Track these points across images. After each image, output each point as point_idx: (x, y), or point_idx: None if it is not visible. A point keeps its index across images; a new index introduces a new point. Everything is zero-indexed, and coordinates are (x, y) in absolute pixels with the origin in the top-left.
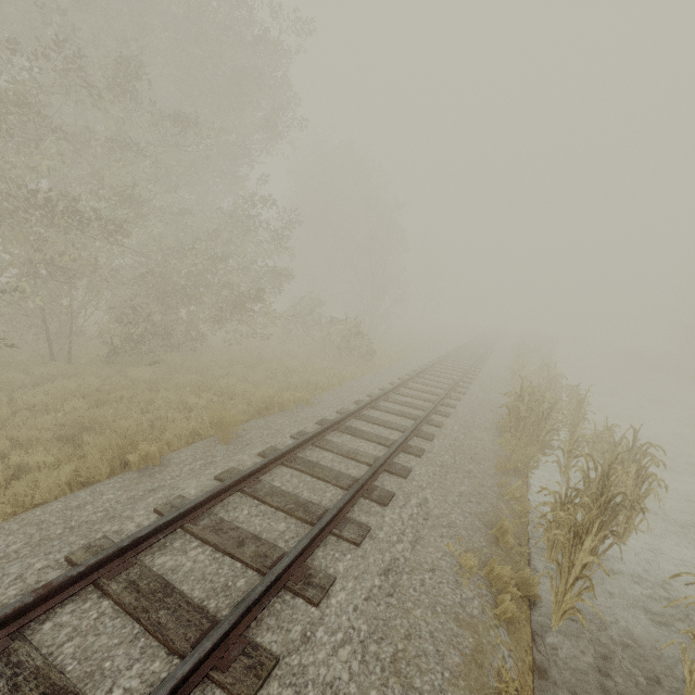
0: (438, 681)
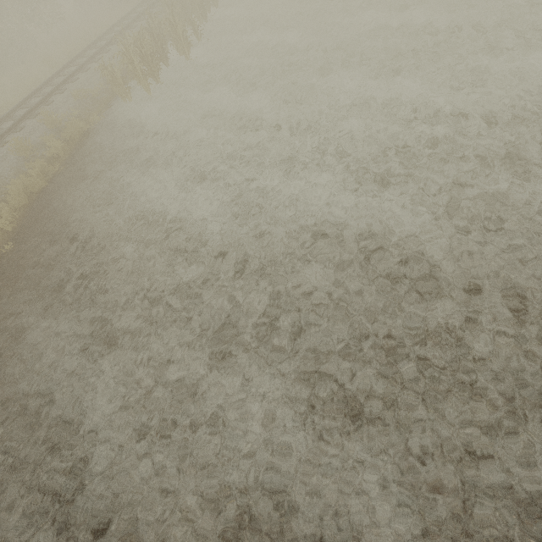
0: (97, 82)
